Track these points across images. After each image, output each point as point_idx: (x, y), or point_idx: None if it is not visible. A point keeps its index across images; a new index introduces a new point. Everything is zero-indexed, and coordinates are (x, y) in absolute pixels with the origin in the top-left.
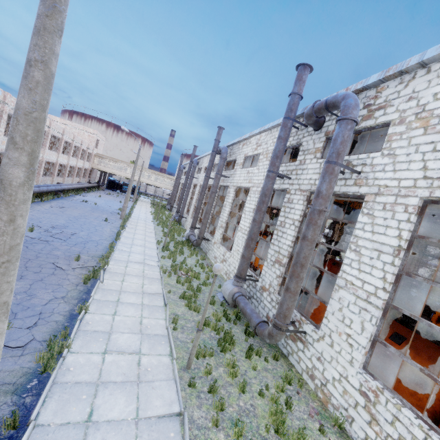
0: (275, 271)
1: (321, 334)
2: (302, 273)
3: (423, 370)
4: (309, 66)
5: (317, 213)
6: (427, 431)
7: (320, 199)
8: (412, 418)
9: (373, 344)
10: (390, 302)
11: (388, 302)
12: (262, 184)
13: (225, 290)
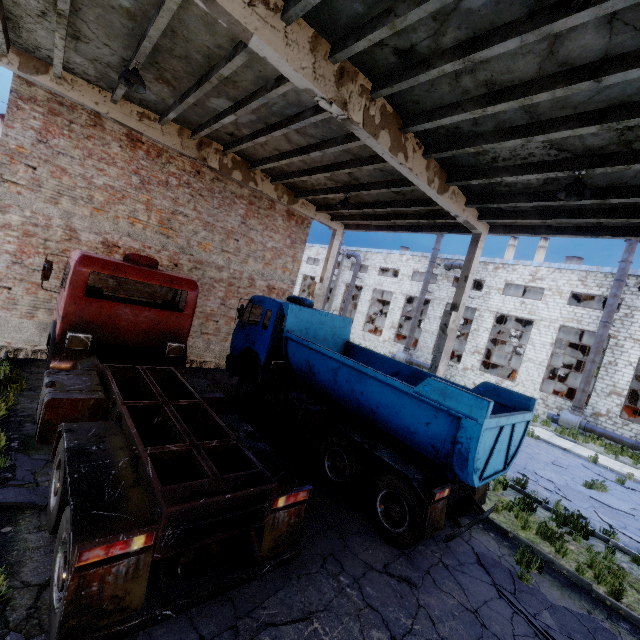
0: (613, 400)
1: None
2: None
3: None
4: (639, 241)
5: None
6: None
7: None
8: None
9: None
10: None
11: None
12: (561, 321)
13: (569, 420)
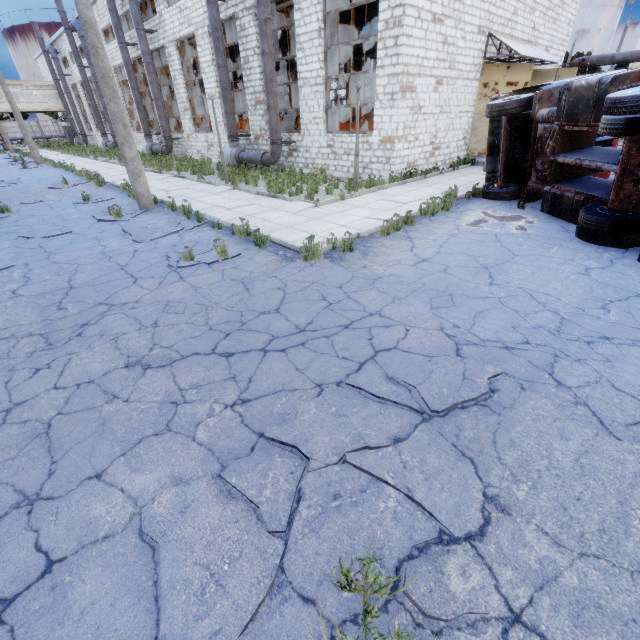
0: (259, 113)
1: (303, 133)
2: (273, 88)
3: (345, 106)
4: None
5: (264, 23)
6: (351, 135)
7: (261, 7)
8: (346, 135)
9: (326, 112)
10: (327, 77)
11: (326, 77)
12: (206, 21)
13: (227, 156)
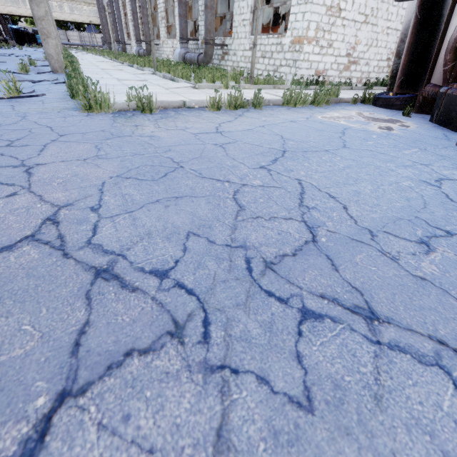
0: None
1: (233, 36)
2: None
3: (269, 6)
4: None
5: None
6: (269, 36)
7: None
8: (265, 36)
9: (253, 14)
10: None
11: None
12: None
13: (176, 56)
